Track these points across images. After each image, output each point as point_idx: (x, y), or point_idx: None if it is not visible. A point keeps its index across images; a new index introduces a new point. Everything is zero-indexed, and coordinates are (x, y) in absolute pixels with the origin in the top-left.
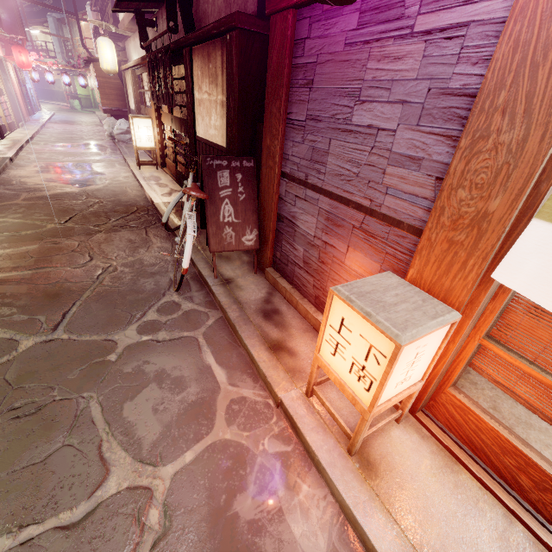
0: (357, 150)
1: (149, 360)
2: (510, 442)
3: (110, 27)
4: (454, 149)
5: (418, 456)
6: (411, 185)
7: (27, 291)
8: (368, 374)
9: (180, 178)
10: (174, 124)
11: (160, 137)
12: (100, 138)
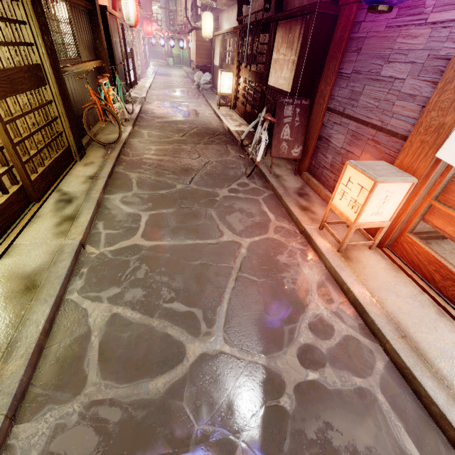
0: (380, 91)
1: (235, 203)
2: (433, 257)
3: (213, 3)
4: (434, 89)
5: (377, 263)
6: (408, 111)
7: (173, 166)
8: (357, 203)
9: (247, 115)
10: (251, 76)
11: (236, 86)
12: (189, 87)
